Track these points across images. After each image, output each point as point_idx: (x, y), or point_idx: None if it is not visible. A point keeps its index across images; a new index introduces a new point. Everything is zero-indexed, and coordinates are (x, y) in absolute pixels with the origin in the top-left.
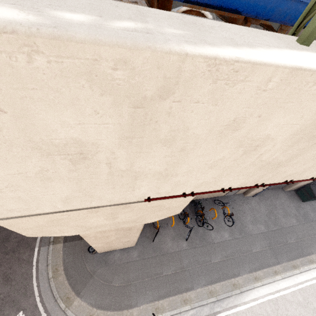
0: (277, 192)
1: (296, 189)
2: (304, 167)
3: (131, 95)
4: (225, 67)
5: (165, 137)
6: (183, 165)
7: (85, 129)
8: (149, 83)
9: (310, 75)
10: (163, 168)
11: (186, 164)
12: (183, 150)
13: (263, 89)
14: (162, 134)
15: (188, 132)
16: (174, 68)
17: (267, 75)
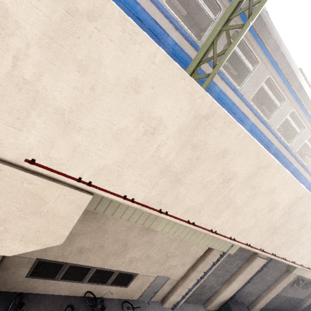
0: (198, 308)
1: (217, 309)
2: (199, 200)
3: (68, 1)
4: (130, 25)
5: (82, 60)
6: (89, 114)
7: (20, 2)
8: (84, 1)
9: (177, 69)
10: (68, 106)
11: (92, 115)
12: (93, 90)
13: (152, 61)
14: (80, 55)
15: (101, 68)
16: (100, 3)
17: (153, 51)
